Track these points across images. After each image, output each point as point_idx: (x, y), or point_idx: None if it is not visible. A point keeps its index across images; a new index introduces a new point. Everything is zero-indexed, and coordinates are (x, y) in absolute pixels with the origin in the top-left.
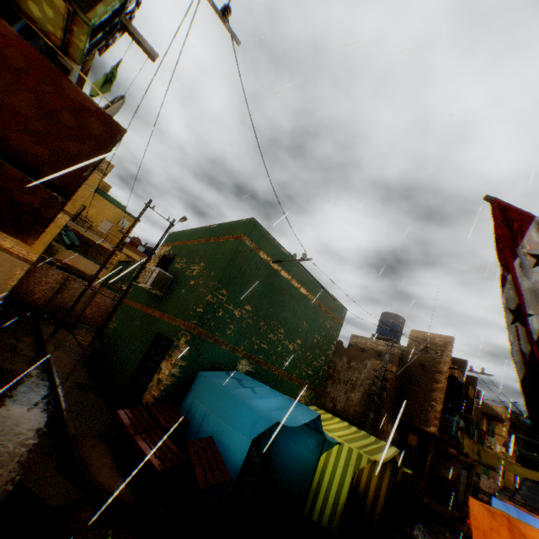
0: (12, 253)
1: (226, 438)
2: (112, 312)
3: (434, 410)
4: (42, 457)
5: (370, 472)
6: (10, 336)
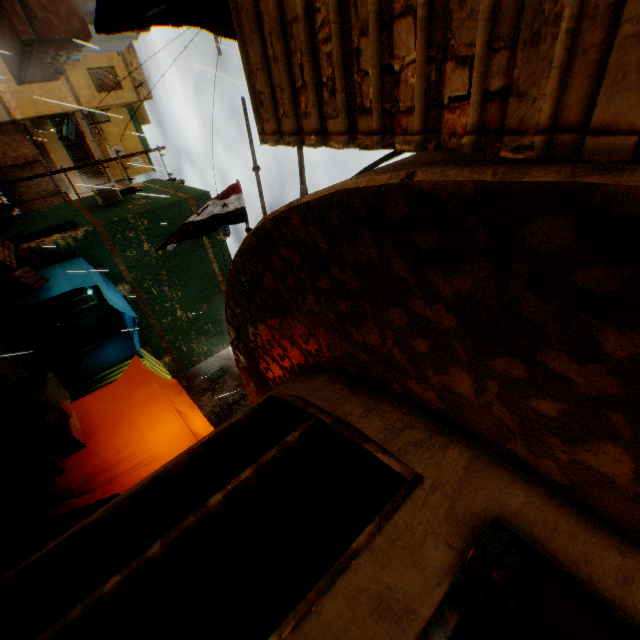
0: (1, 97)
1: (60, 285)
2: None
3: None
4: None
5: None
6: None
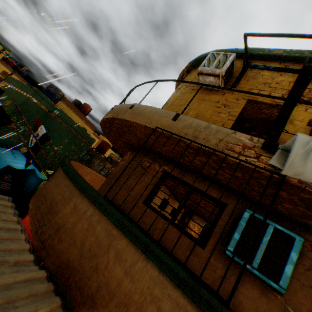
0: None
1: None
2: None
3: None
4: None
5: None
6: None
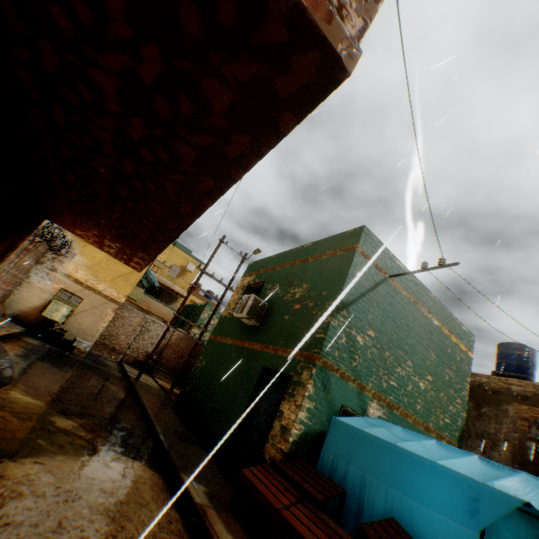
0: (103, 295)
1: (420, 522)
2: (191, 352)
3: None
4: (173, 538)
5: None
6: (102, 378)
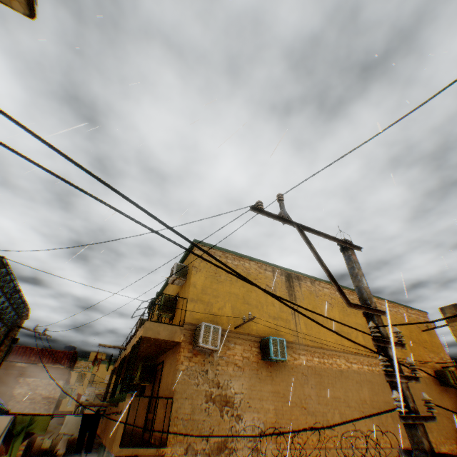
0: None
1: None
2: None
3: None
4: None
5: None
6: None
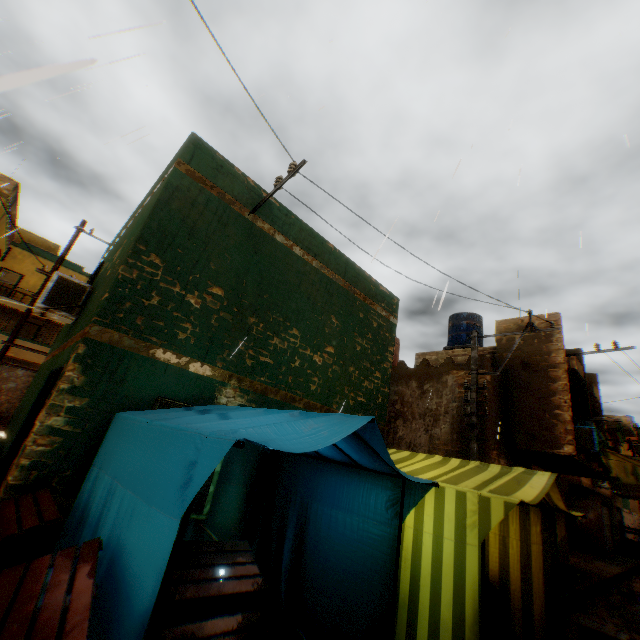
0: None
1: (134, 533)
2: None
3: (561, 421)
4: None
5: (503, 537)
6: None
